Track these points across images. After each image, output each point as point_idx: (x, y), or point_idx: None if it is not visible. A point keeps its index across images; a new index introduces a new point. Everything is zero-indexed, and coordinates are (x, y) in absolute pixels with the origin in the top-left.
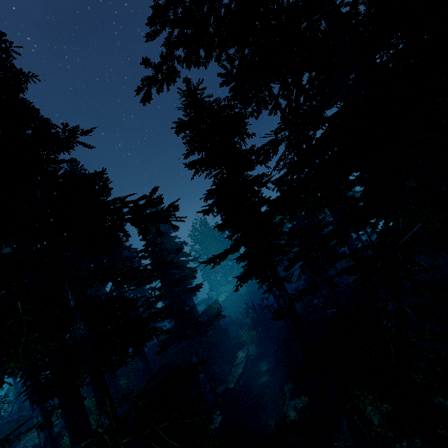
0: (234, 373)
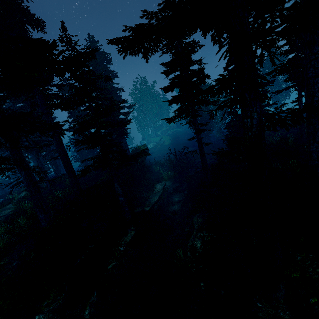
0: (151, 199)
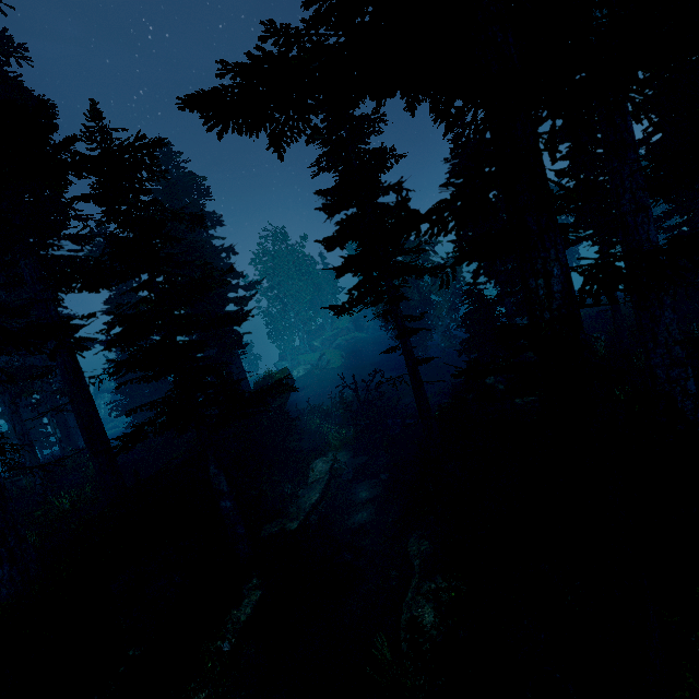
0: (303, 500)
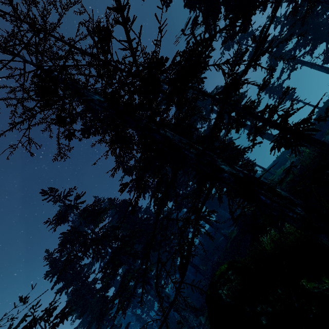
0: None
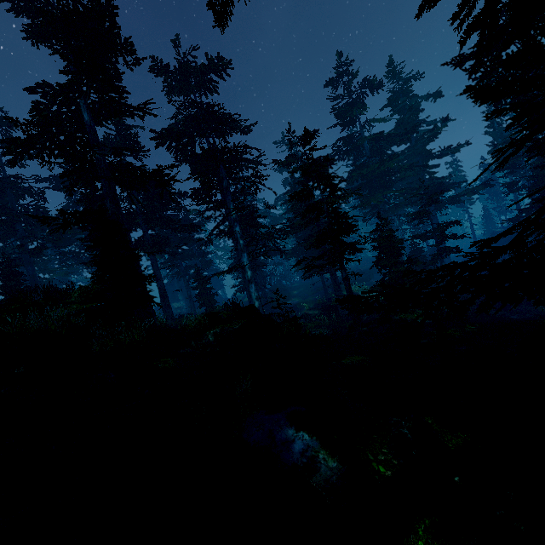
0: None
